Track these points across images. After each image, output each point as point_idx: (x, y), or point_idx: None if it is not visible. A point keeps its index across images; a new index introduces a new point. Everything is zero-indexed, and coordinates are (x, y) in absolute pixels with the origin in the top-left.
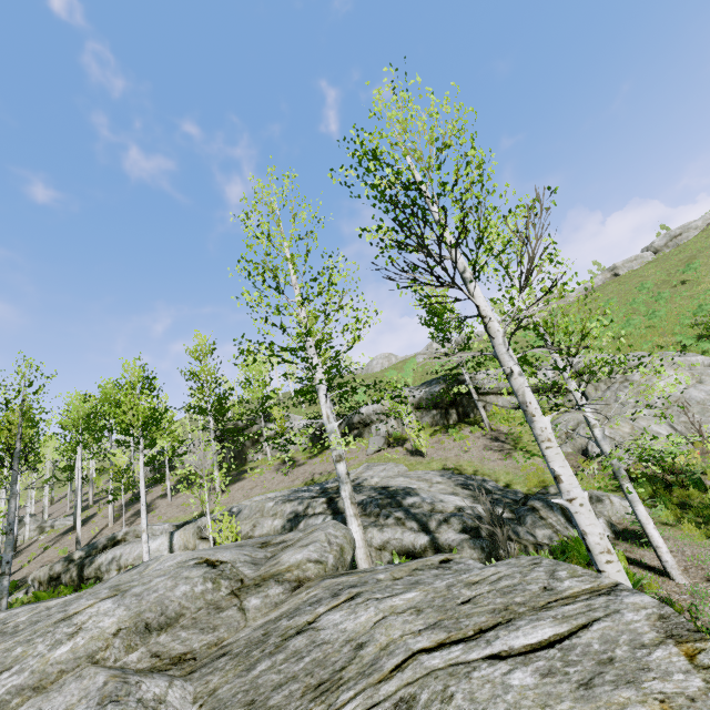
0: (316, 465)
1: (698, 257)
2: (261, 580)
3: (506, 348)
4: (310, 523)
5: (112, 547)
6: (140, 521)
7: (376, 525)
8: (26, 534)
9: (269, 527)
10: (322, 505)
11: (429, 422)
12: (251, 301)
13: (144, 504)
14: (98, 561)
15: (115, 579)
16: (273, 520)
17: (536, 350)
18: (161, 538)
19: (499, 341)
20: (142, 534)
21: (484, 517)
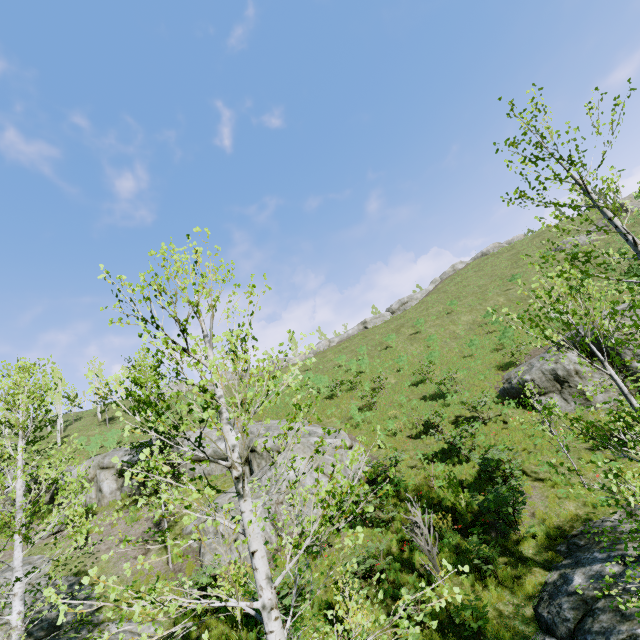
0: None
1: (403, 327)
2: None
3: None
4: None
5: None
6: None
7: None
8: None
9: None
10: None
11: (128, 491)
12: None
13: None
14: None
15: None
16: None
17: None
18: None
19: None
20: None
21: None
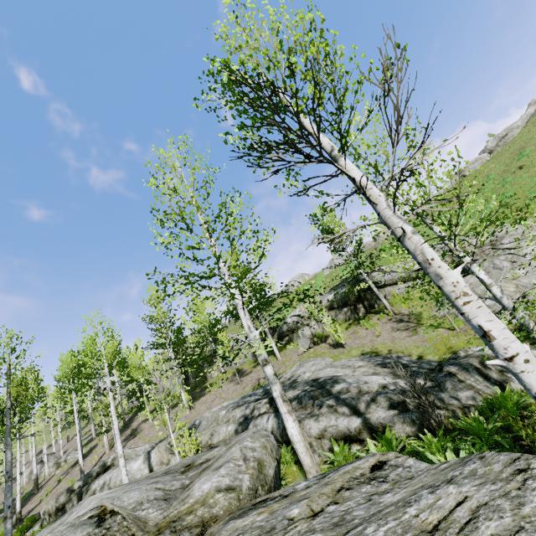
0: (260, 371)
1: (526, 147)
2: (155, 533)
3: (392, 211)
4: (257, 423)
5: (104, 473)
6: (129, 445)
7: (312, 416)
8: (45, 471)
9: (224, 433)
10: (265, 405)
11: (343, 318)
12: (162, 241)
13: (118, 433)
14: (92, 488)
15: (38, 535)
16: (227, 426)
17: (423, 207)
18: (141, 458)
19: (383, 205)
20: (119, 459)
21: (407, 391)
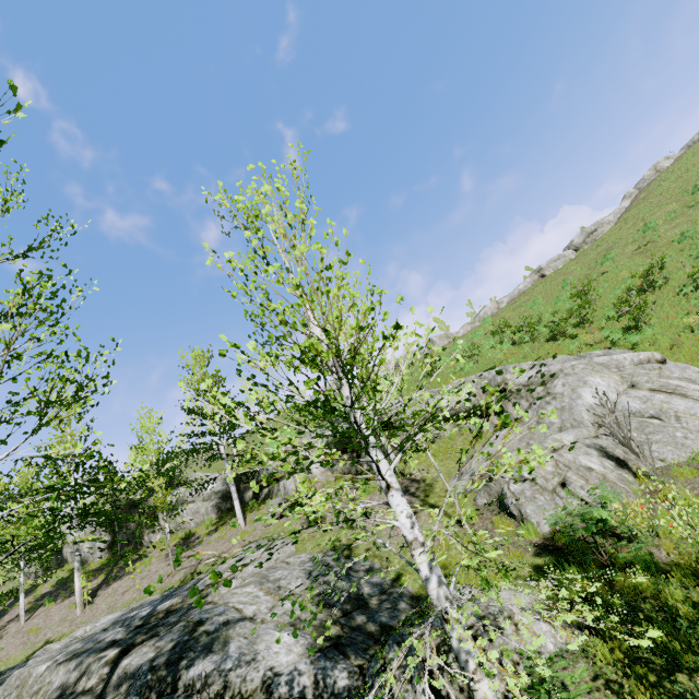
0: (210, 545)
1: (614, 248)
2: None
3: None
4: None
5: None
6: None
7: None
8: None
9: None
10: (101, 669)
11: (341, 470)
12: None
13: None
14: None
15: None
16: None
17: None
18: None
19: None
20: None
21: None
